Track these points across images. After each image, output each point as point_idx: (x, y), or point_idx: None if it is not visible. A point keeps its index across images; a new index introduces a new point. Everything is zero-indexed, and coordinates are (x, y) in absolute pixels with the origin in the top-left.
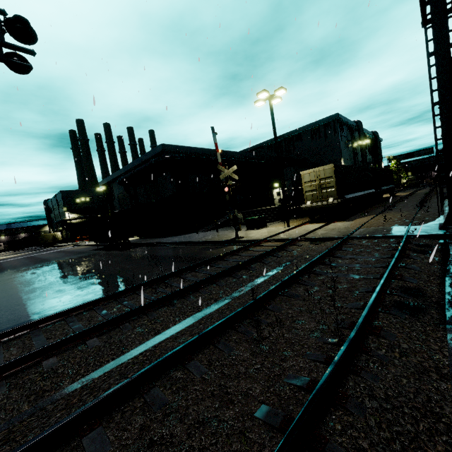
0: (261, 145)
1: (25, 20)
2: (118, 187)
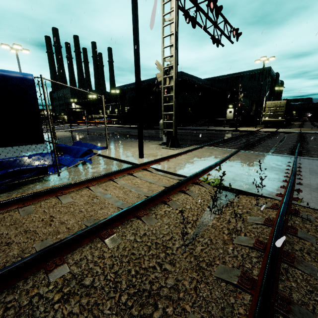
0: (214, 78)
1: (241, 33)
2: (131, 92)
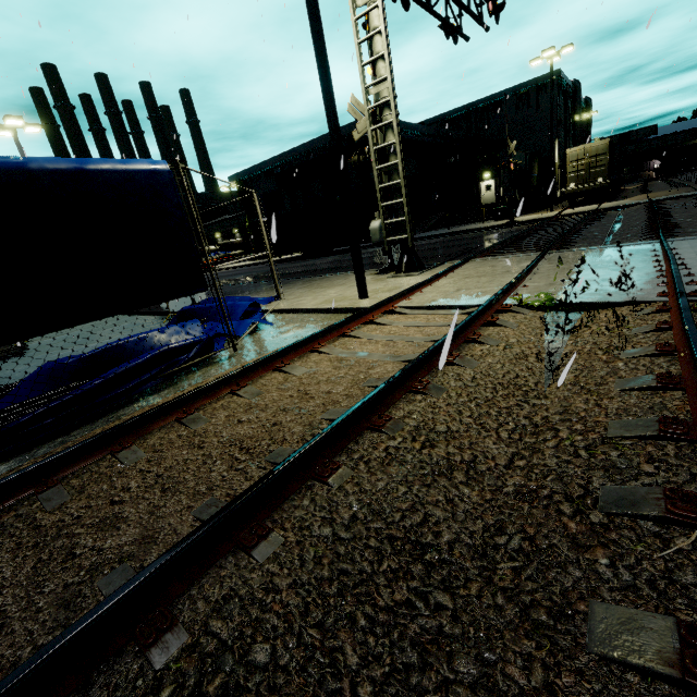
0: (439, 118)
1: (503, 4)
2: (264, 183)
